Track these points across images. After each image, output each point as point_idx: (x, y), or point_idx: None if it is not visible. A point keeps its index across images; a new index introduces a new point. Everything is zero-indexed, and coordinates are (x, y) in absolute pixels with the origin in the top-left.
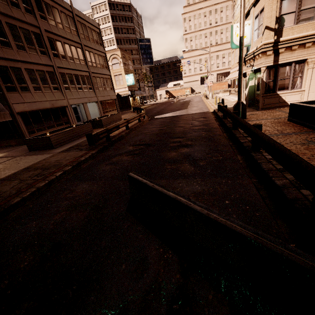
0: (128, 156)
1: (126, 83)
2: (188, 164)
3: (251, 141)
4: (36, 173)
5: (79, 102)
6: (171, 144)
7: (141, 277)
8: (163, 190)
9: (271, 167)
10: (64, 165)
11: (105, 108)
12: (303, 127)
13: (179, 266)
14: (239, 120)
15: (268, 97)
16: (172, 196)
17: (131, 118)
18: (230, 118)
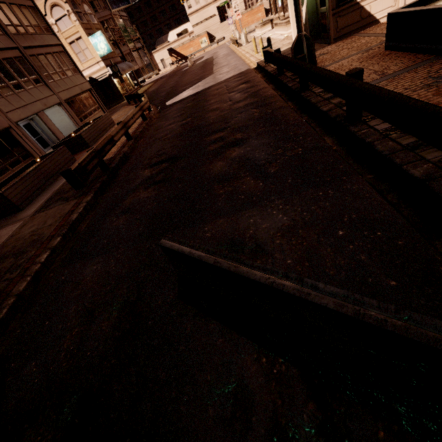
0: (148, 190)
1: (97, 54)
2: (251, 177)
3: (340, 105)
4: (6, 267)
5: (29, 113)
6: (210, 147)
7: (248, 427)
8: (240, 269)
9: (393, 145)
10: (48, 238)
11: (78, 110)
12: (415, 54)
13: (305, 385)
14: (314, 72)
15: (343, 13)
16: (263, 280)
17: (128, 118)
18: (293, 71)
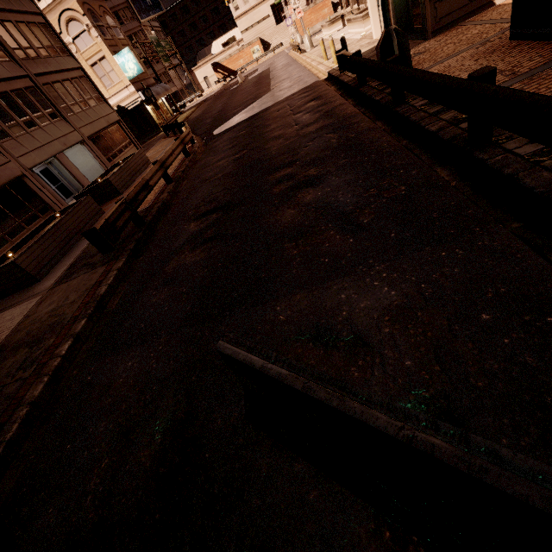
0: (196, 251)
1: (125, 76)
2: (336, 231)
3: (454, 122)
4: (18, 361)
5: (45, 156)
6: (275, 189)
7: None
8: (348, 404)
9: (550, 177)
10: (70, 320)
11: (106, 148)
12: None
13: None
14: (416, 78)
15: None
16: (393, 431)
17: (166, 155)
18: (382, 80)
